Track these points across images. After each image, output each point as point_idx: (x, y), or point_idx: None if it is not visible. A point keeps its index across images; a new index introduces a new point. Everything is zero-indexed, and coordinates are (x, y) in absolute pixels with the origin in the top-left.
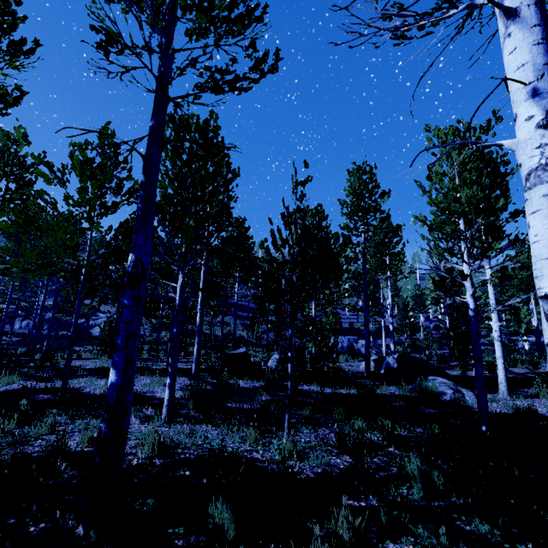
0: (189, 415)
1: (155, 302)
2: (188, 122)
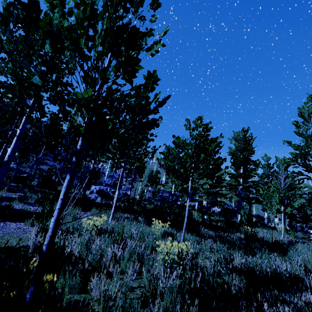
0: None
1: None
2: (4, 84)
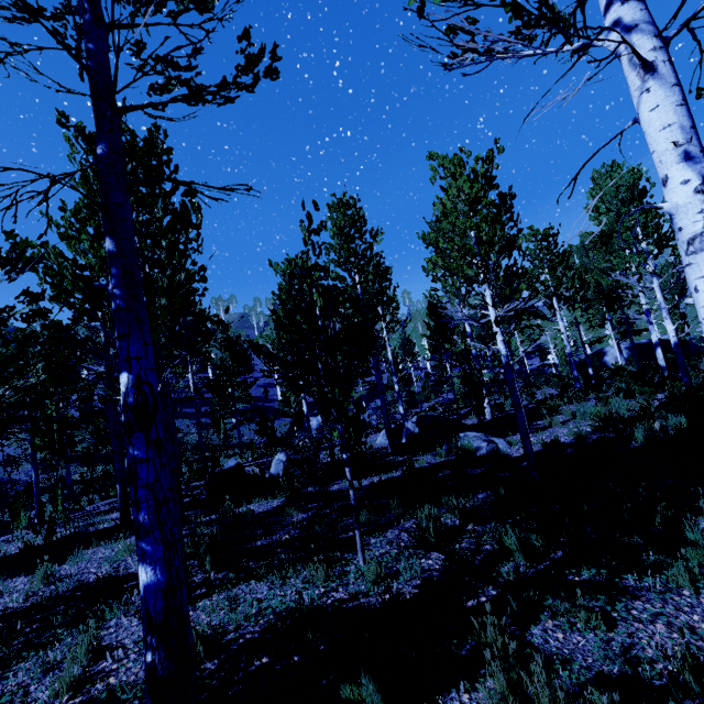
0: (211, 580)
1: (71, 428)
2: None
